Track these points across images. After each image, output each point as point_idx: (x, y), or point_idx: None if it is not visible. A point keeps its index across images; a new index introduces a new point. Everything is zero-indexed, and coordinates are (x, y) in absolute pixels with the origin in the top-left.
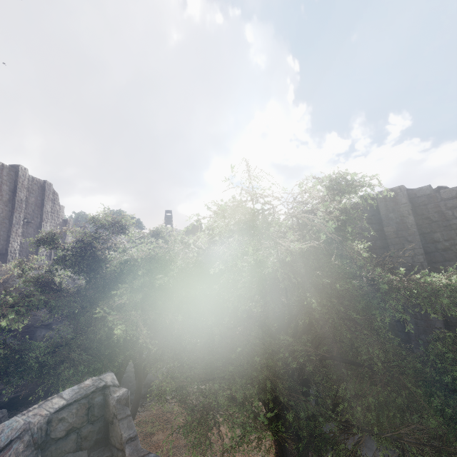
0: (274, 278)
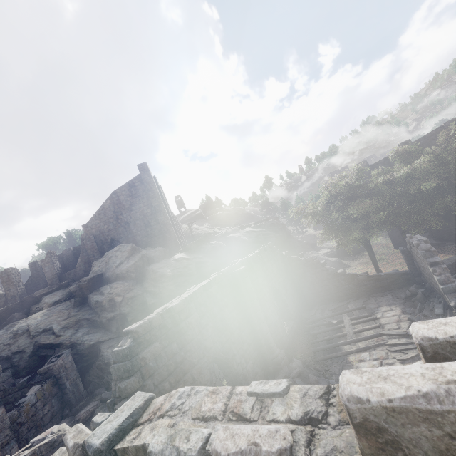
0: None
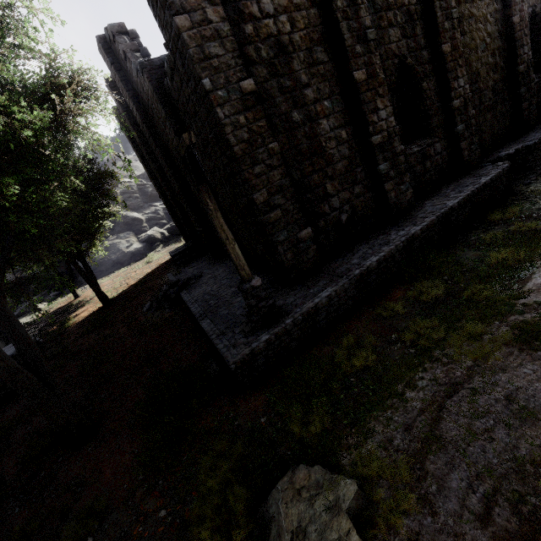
0: None
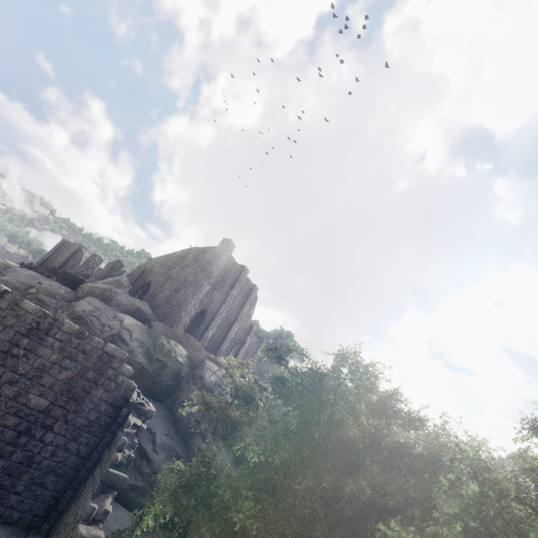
0: None
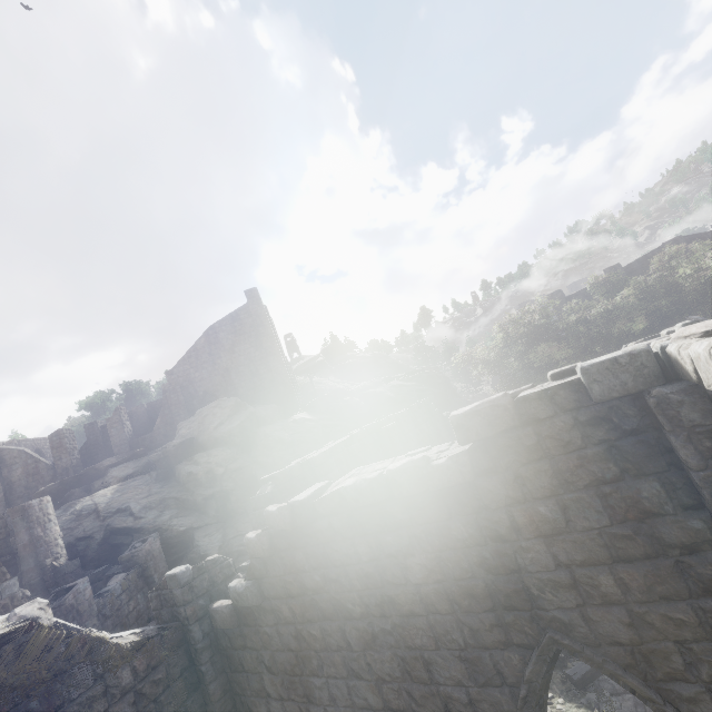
0: (696, 288)
